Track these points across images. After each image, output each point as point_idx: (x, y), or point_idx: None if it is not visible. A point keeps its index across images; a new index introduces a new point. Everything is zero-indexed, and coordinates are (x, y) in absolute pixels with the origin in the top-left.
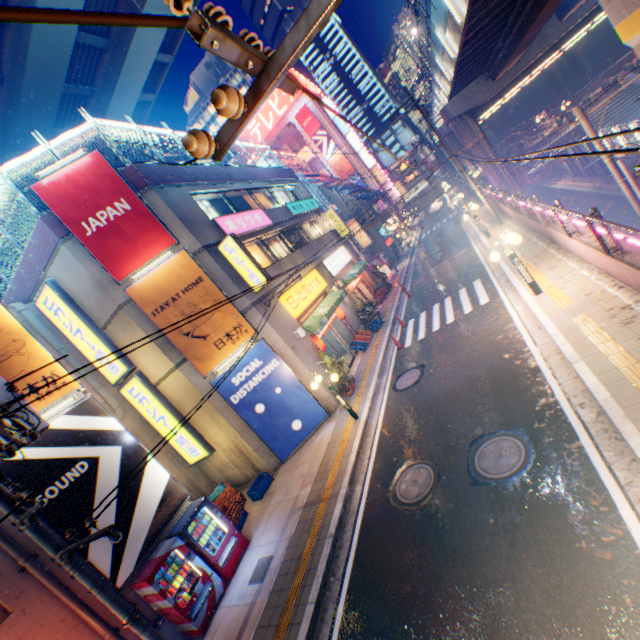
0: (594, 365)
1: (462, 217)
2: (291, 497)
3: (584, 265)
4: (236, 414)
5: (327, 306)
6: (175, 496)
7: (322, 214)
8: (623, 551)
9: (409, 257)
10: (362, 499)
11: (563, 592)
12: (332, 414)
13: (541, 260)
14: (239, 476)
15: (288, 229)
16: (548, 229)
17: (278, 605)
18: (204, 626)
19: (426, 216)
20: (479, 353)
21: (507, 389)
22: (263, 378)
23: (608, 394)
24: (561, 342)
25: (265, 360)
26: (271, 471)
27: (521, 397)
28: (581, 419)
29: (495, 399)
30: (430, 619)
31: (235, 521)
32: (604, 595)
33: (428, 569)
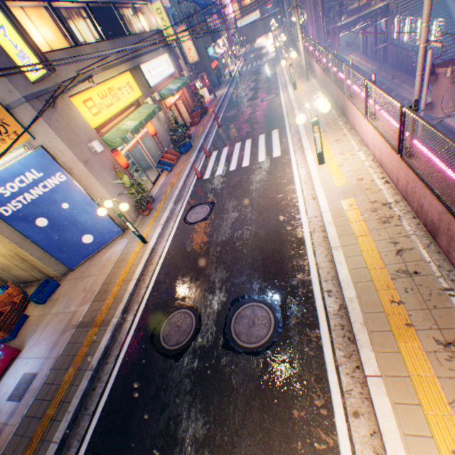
0: (350, 258)
1: (279, 61)
2: (70, 312)
3: (363, 148)
4: (11, 226)
5: (136, 120)
6: None
7: (149, 4)
8: None
9: (229, 86)
10: (131, 332)
11: None
12: (127, 231)
13: (331, 130)
14: (27, 276)
15: (100, 6)
16: (348, 102)
17: (26, 435)
18: None
19: (251, 50)
20: (261, 207)
21: (275, 254)
22: (45, 192)
23: (355, 294)
24: (329, 223)
25: (47, 173)
26: (60, 276)
27: (284, 267)
28: (326, 308)
29: (263, 261)
30: None
31: (10, 328)
32: None
33: (167, 430)
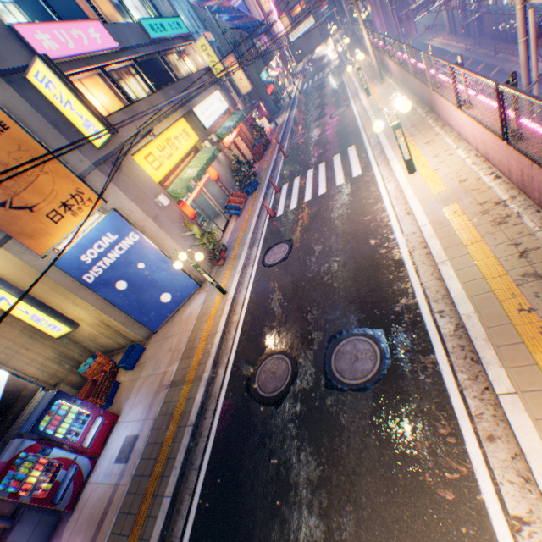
0: (461, 270)
1: (344, 68)
2: (159, 373)
3: (462, 144)
4: (94, 293)
5: (197, 167)
6: (21, 393)
7: (193, 43)
8: (466, 494)
9: (289, 110)
10: (224, 385)
11: (403, 529)
12: (203, 285)
13: (419, 132)
14: (112, 344)
15: (146, 59)
16: (434, 95)
17: (139, 493)
18: (72, 504)
19: (310, 63)
20: (347, 235)
21: (370, 282)
22: (121, 254)
23: (472, 309)
24: (430, 236)
25: (121, 234)
26: (144, 340)
27: (383, 294)
28: (439, 330)
29: (357, 292)
30: (275, 532)
31: (105, 395)
32: (442, 541)
33: (278, 476)
